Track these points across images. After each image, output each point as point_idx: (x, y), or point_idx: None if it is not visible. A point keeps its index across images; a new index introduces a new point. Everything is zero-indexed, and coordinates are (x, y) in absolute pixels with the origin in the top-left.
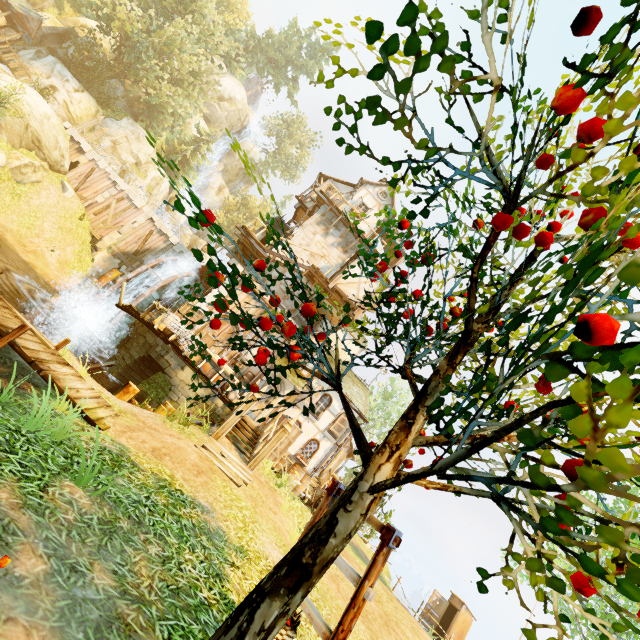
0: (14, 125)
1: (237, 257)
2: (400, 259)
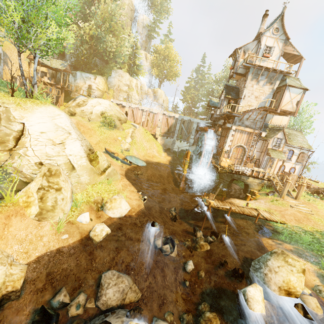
0: (117, 123)
1: (220, 117)
2: (301, 63)
